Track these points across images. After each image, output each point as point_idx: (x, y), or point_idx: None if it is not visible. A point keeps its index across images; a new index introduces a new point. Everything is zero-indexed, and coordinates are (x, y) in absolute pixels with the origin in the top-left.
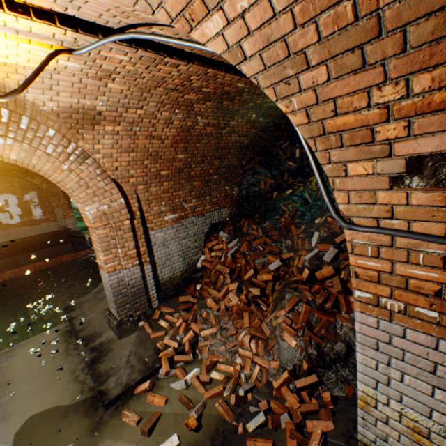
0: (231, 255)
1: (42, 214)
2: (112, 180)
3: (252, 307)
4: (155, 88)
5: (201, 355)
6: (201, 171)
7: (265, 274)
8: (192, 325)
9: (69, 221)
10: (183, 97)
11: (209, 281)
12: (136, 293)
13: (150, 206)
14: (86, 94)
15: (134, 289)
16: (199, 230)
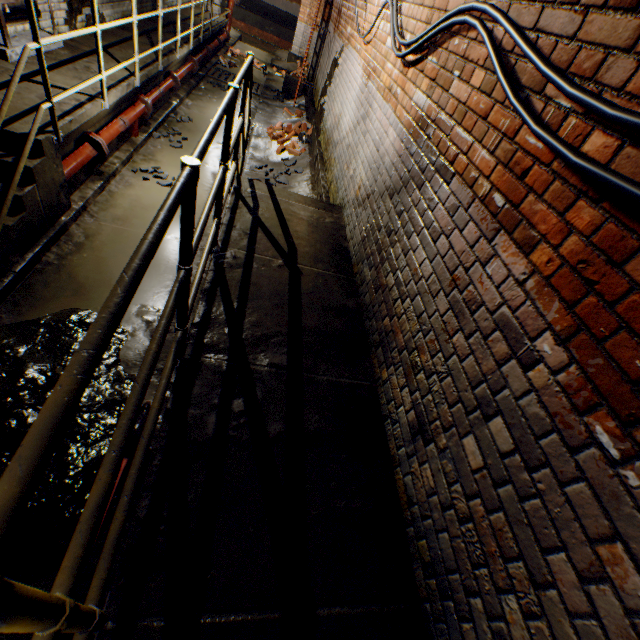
0: None
1: None
2: None
3: None
4: None
5: None
6: None
7: None
8: None
9: None
10: None
11: None
12: (304, 44)
13: None
14: None
15: (304, 40)
16: None
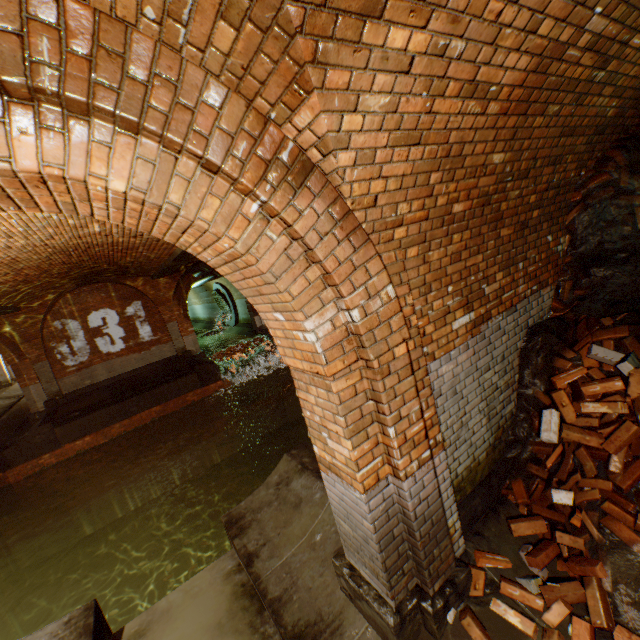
0: None
1: (151, 334)
2: (365, 234)
3: None
4: None
5: None
6: (516, 200)
7: None
8: None
9: (188, 340)
10: None
11: (613, 490)
12: (430, 535)
13: (426, 300)
14: None
15: (425, 526)
16: (509, 344)
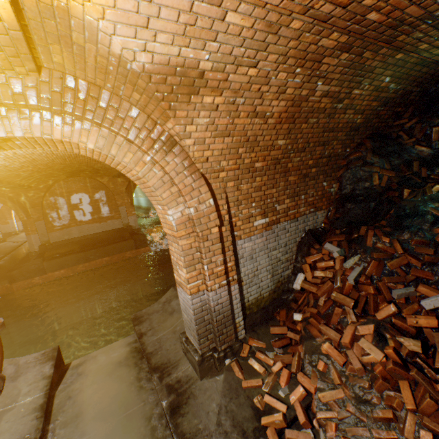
0: (353, 280)
1: (108, 212)
2: (201, 174)
3: (413, 374)
4: (289, 22)
5: (323, 434)
6: (299, 163)
7: (422, 316)
8: (300, 378)
9: (131, 219)
10: (317, 44)
11: (316, 313)
12: (222, 322)
13: (238, 208)
14: (192, 37)
15: (220, 316)
16: (291, 238)
